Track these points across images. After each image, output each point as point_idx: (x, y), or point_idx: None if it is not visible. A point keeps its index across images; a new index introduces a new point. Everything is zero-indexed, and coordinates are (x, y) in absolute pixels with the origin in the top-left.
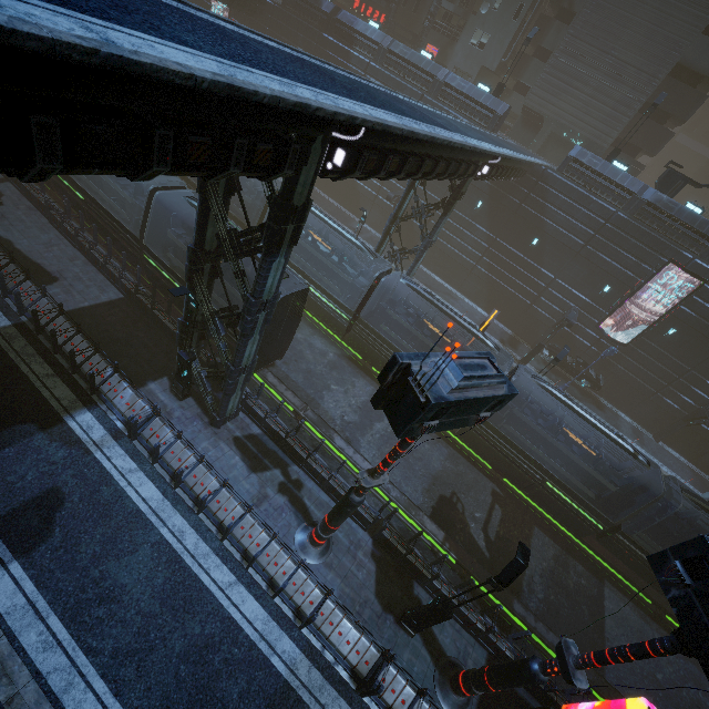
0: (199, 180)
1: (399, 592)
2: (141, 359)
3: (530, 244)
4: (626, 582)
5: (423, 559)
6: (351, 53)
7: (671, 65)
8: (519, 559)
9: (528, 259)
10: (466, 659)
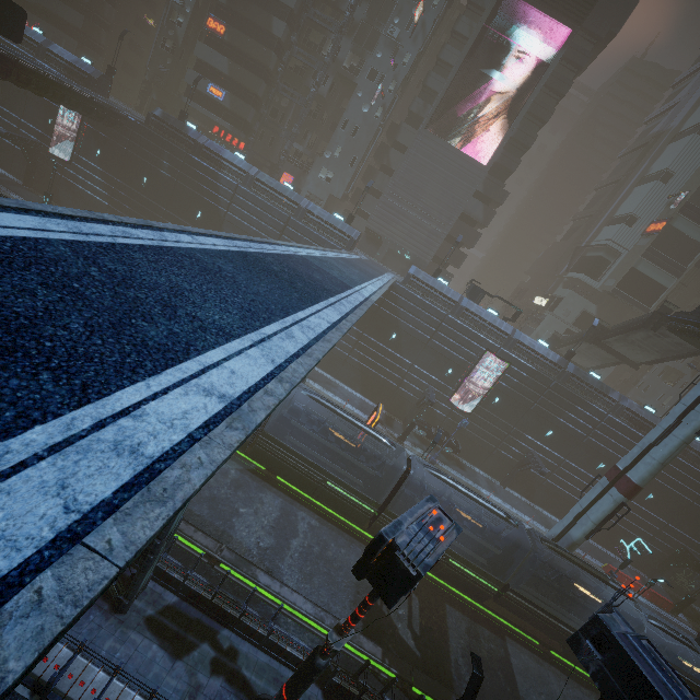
0: None
1: None
2: None
3: (390, 338)
4: (519, 631)
5: (373, 691)
6: (220, 175)
7: (459, 214)
8: (476, 673)
9: (391, 350)
10: None
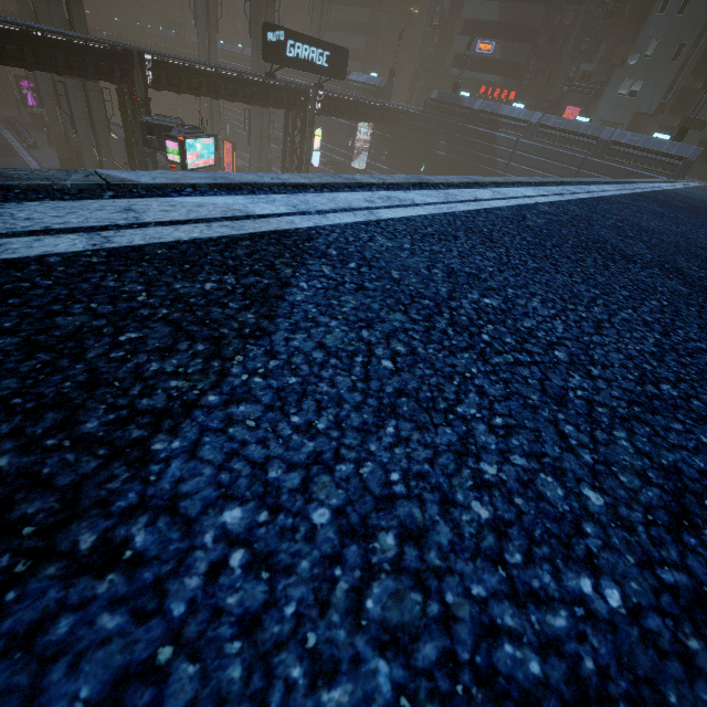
0: None
1: None
2: None
3: None
4: None
5: None
6: (497, 136)
7: None
8: None
9: None
10: None
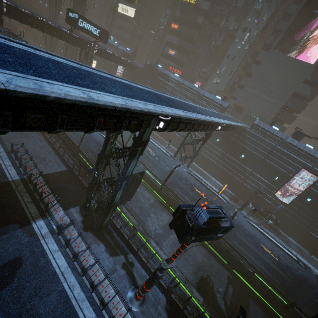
0: None
1: None
2: (69, 197)
3: (240, 156)
4: None
5: (192, 313)
6: (168, 83)
7: (292, 93)
8: (240, 316)
9: (240, 163)
10: None
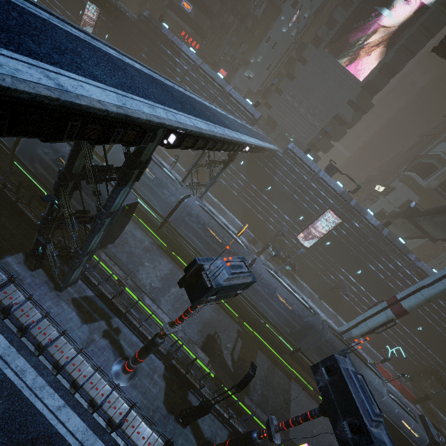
0: None
1: (179, 399)
2: (1, 238)
3: (266, 188)
4: (302, 379)
5: (195, 376)
6: (178, 62)
7: (334, 114)
8: (250, 372)
9: (265, 197)
10: (216, 438)
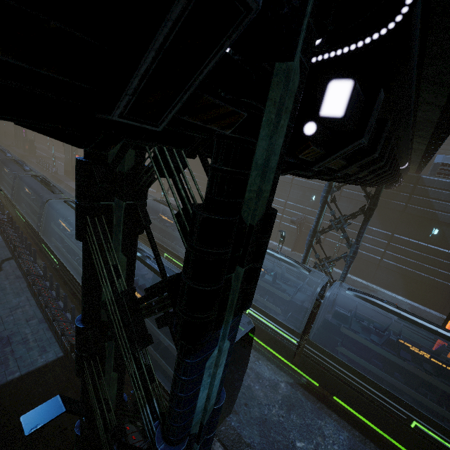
0: (76, 217)
1: None
2: None
3: (429, 233)
4: None
5: None
6: None
7: None
8: None
9: (434, 246)
10: None
